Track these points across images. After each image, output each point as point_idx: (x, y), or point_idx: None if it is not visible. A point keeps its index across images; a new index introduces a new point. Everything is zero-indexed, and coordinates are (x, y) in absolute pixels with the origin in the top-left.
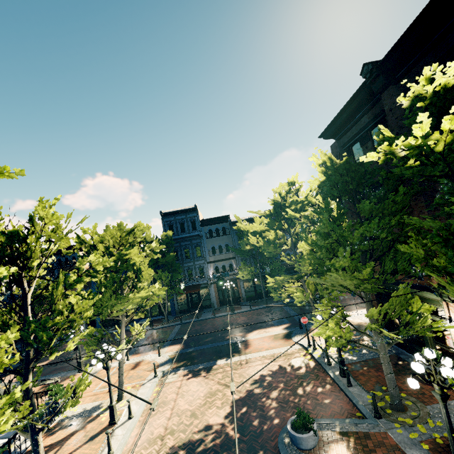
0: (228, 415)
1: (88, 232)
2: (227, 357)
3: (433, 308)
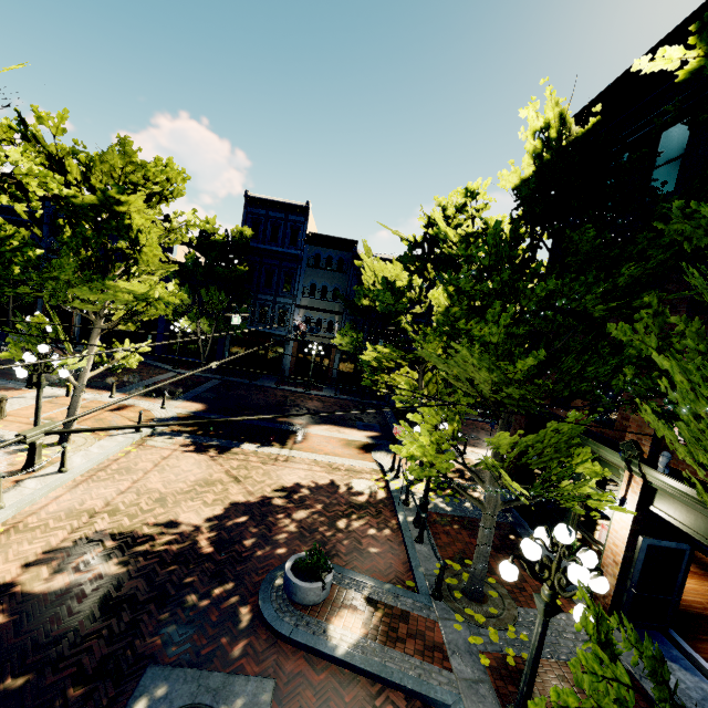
0: (214, 518)
1: (47, 122)
2: (262, 443)
3: (607, 473)
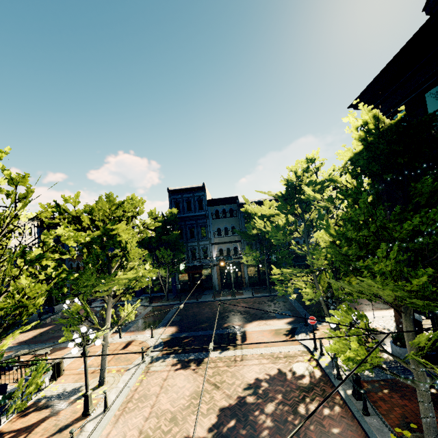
0: (213, 427)
1: (70, 201)
2: (221, 349)
3: None
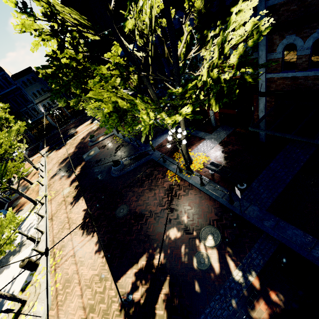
0: (75, 149)
1: None
2: (70, 139)
3: None
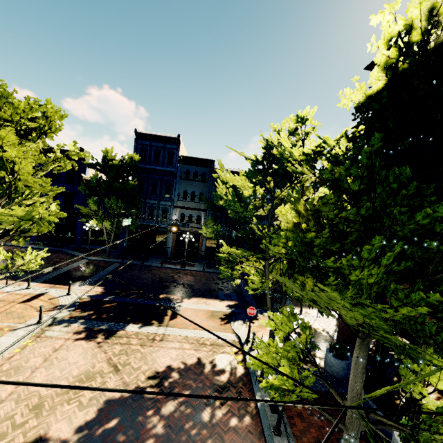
0: (85, 426)
1: None
2: (143, 323)
3: None
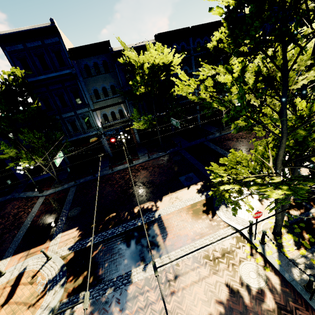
0: None
1: None
2: (143, 260)
3: None
